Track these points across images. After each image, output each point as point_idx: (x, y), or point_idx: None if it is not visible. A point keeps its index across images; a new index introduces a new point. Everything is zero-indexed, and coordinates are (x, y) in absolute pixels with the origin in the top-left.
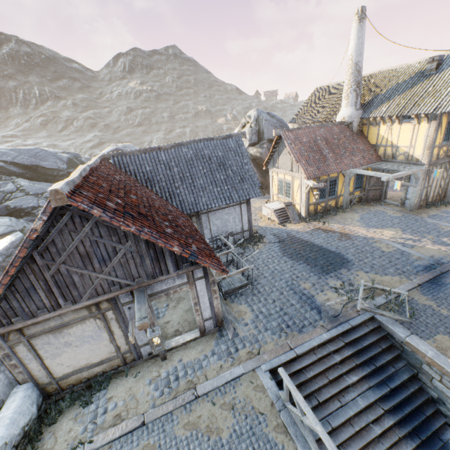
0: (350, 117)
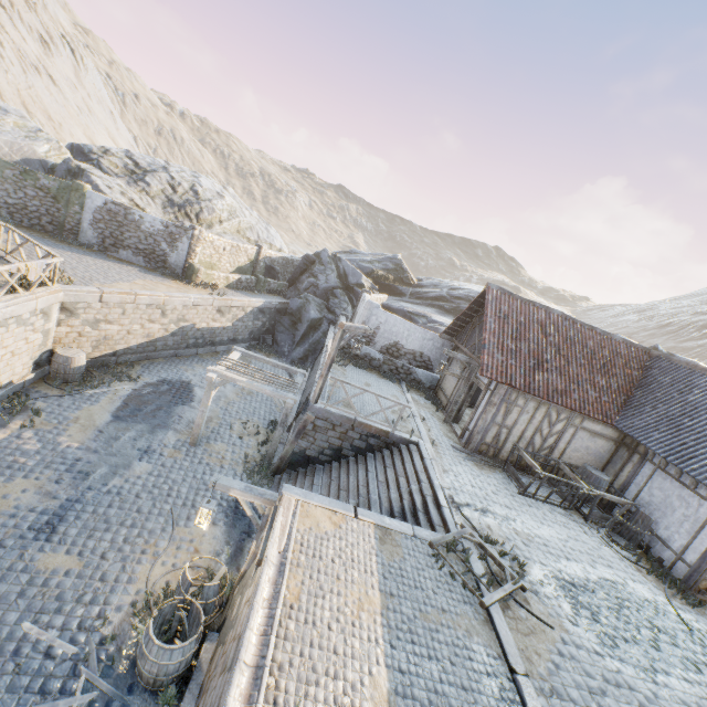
0: None
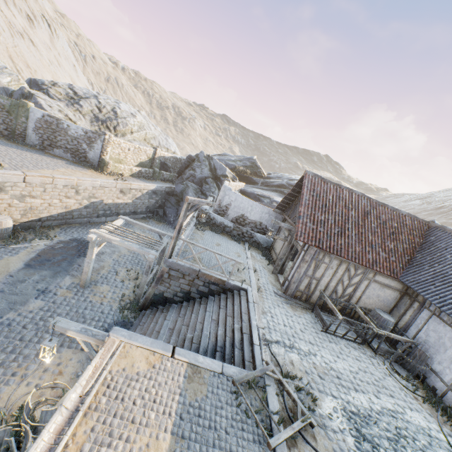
0: None
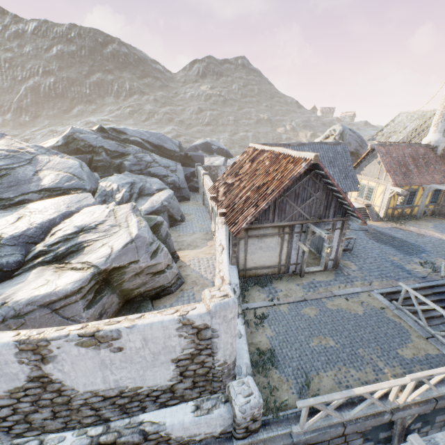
0: (436, 141)
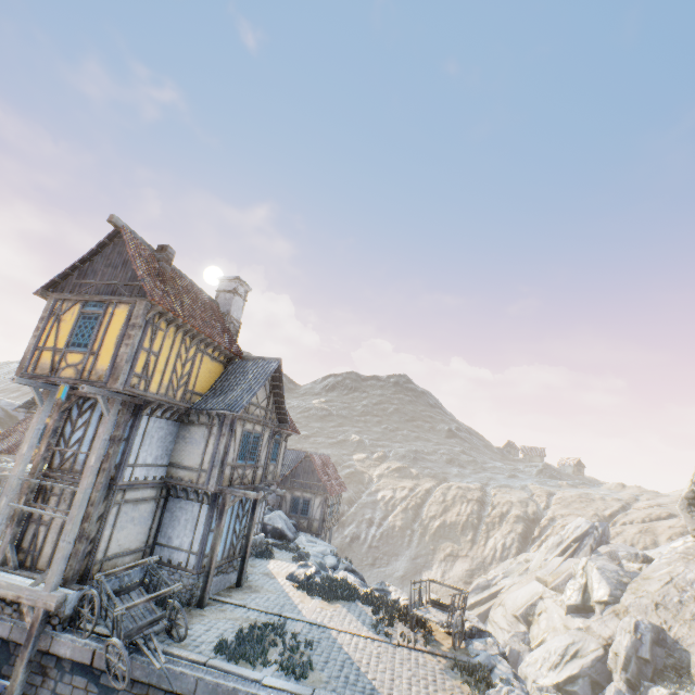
0: None
